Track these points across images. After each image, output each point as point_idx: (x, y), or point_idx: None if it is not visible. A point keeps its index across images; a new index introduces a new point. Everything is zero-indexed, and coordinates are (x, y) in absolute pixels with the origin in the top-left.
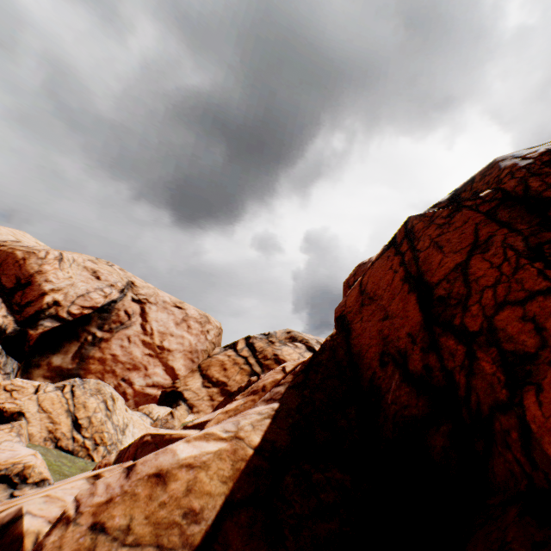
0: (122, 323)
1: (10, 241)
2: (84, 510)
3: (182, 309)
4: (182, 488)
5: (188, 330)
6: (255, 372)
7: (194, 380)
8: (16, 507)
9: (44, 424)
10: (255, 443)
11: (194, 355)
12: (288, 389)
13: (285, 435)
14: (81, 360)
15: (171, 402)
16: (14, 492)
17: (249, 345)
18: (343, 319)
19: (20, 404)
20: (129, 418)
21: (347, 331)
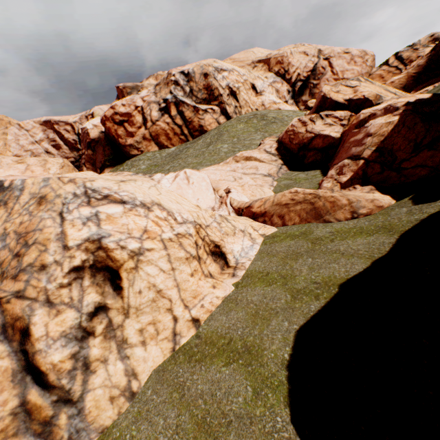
0: (322, 74)
1: (268, 55)
2: None
3: (348, 53)
4: (397, 82)
5: (355, 64)
6: None
7: None
8: None
9: None
10: (412, 73)
11: None
12: (423, 60)
13: (421, 70)
14: (311, 96)
15: None
16: None
17: (397, 59)
18: None
19: None
20: None
21: None
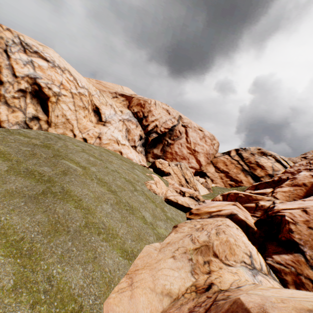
0: (178, 137)
1: (133, 94)
2: (297, 221)
3: (202, 131)
4: None
5: (205, 142)
6: (244, 169)
7: (210, 168)
8: (230, 210)
9: (177, 179)
10: None
11: (208, 155)
12: None
13: None
14: (163, 152)
15: (200, 176)
16: (198, 203)
17: (238, 154)
18: None
19: (167, 169)
20: (196, 181)
21: None
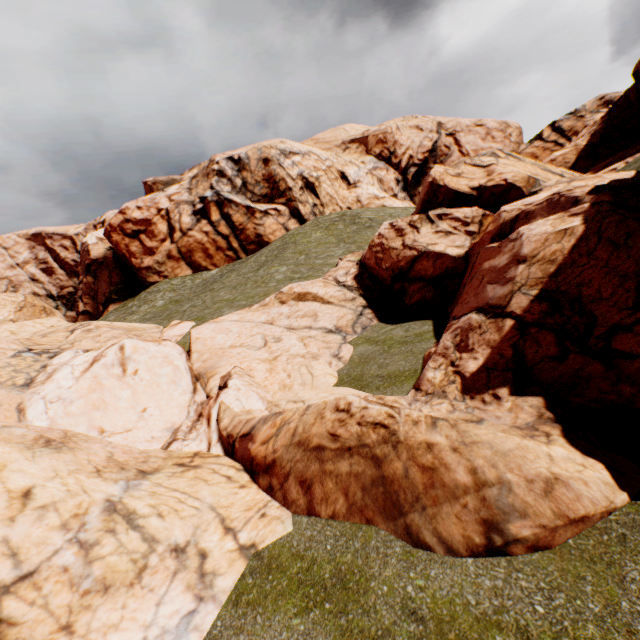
0: (445, 155)
1: (364, 133)
2: None
3: (482, 126)
4: (560, 160)
5: (493, 141)
6: None
7: None
8: None
9: None
10: (583, 145)
11: None
12: (597, 126)
13: (596, 140)
14: None
15: None
16: None
17: (554, 130)
18: (636, 75)
19: None
20: None
21: (637, 82)
